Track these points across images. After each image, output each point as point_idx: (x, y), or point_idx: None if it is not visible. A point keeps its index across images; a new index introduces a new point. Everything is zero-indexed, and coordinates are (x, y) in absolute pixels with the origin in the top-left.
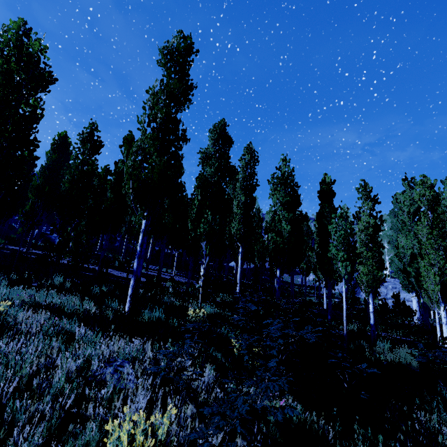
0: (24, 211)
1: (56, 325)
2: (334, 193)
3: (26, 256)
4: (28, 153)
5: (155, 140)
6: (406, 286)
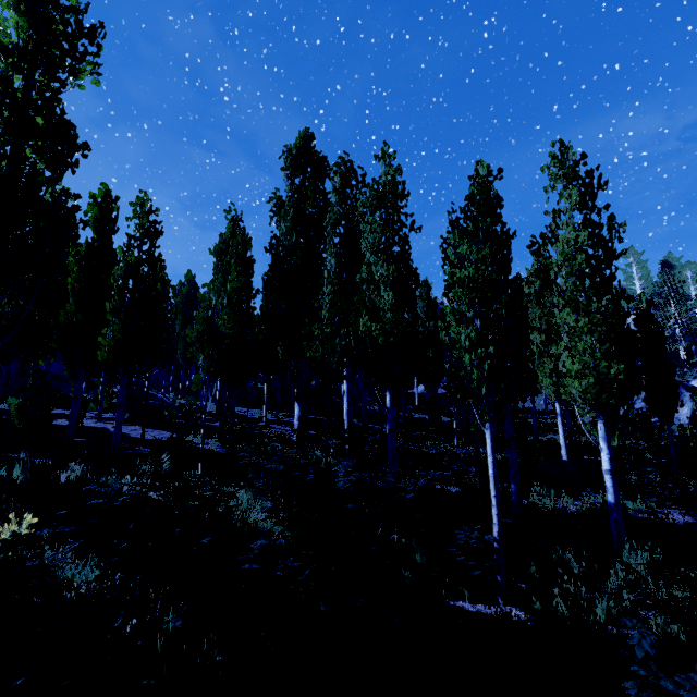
0: None
1: None
2: (497, 197)
3: None
4: None
5: None
6: None
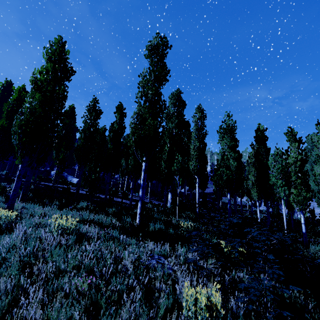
0: (59, 159)
1: (107, 233)
2: (267, 137)
3: (57, 189)
4: (60, 121)
5: (149, 108)
6: None
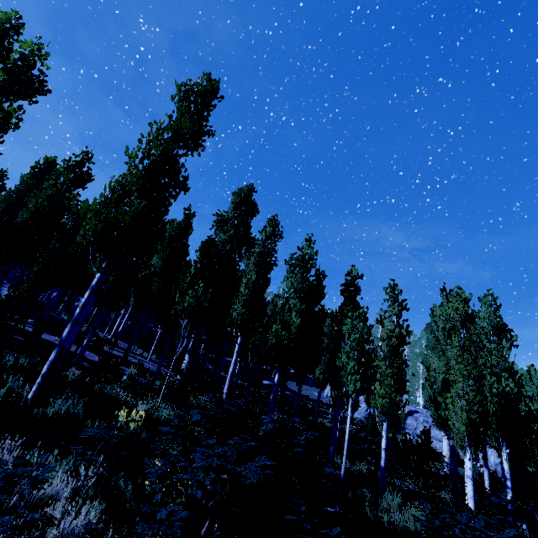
0: None
1: None
2: (359, 289)
3: None
4: None
5: (140, 177)
6: (438, 420)
